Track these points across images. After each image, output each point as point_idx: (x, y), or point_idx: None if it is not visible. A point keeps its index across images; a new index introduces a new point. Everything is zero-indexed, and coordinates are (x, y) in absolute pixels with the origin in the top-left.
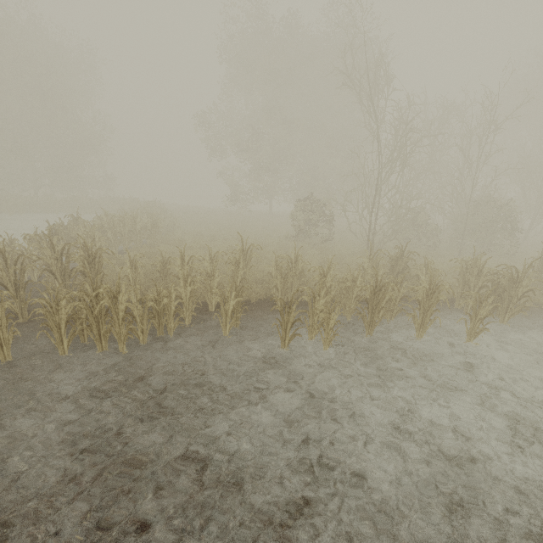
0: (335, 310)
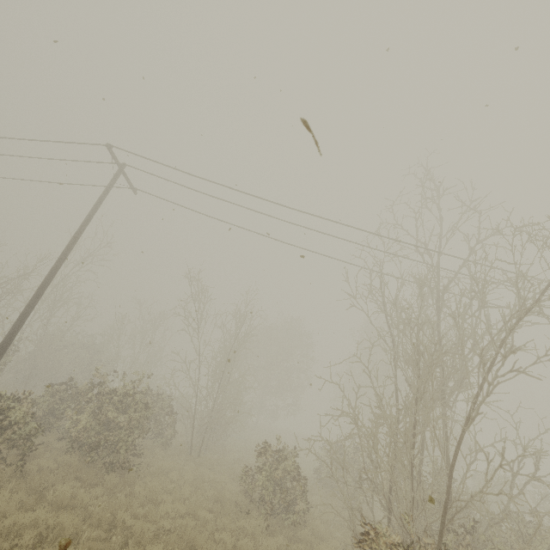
0: None
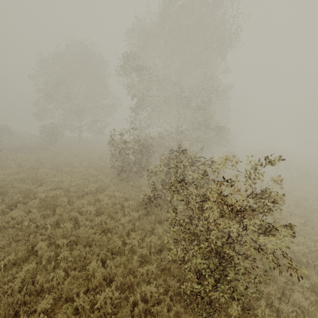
0: None
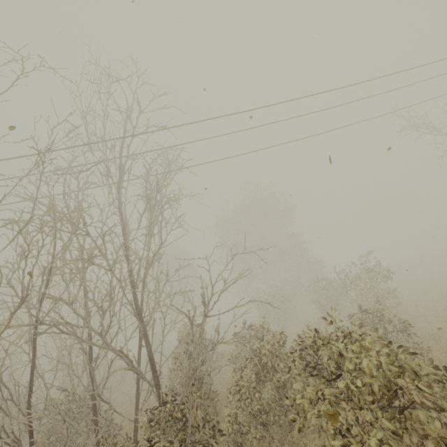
0: None
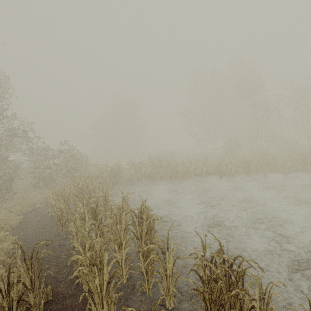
0: (238, 173)
